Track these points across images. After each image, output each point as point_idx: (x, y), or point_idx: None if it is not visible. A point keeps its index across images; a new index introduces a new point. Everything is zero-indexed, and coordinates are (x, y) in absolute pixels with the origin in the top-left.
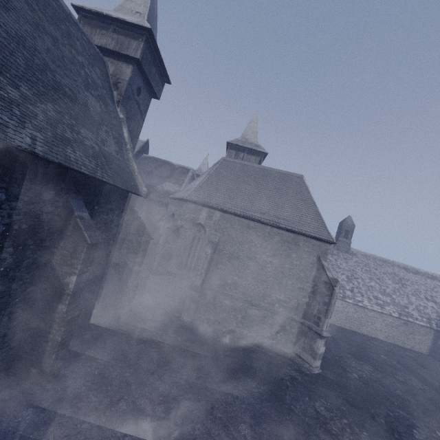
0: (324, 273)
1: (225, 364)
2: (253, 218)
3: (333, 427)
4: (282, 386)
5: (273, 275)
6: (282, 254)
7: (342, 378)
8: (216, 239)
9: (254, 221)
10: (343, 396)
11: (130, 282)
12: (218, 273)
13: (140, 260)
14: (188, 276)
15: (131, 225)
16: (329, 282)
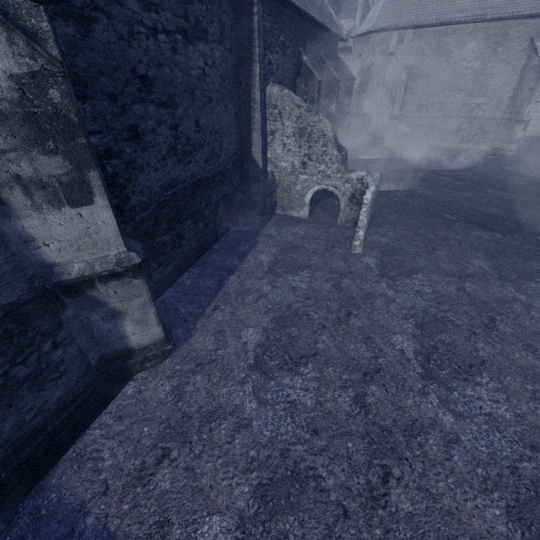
0: (535, 56)
1: (427, 161)
2: (451, 22)
3: (515, 172)
4: (475, 164)
5: (474, 81)
6: (486, 53)
7: (539, 159)
8: (410, 64)
9: (452, 26)
10: (534, 165)
11: (344, 123)
12: (414, 99)
13: (349, 103)
14: (384, 112)
15: (339, 72)
16: (539, 64)
